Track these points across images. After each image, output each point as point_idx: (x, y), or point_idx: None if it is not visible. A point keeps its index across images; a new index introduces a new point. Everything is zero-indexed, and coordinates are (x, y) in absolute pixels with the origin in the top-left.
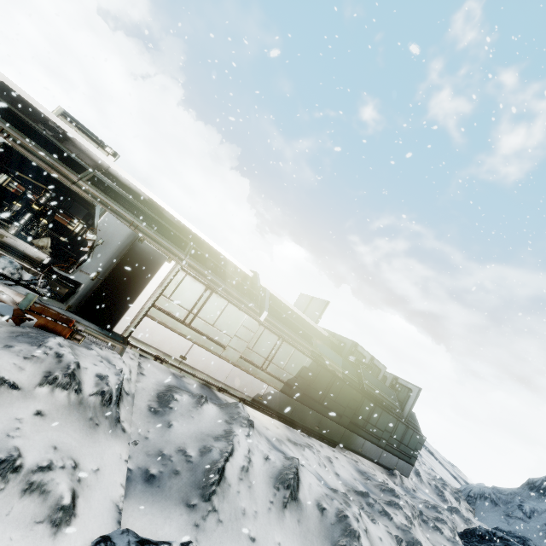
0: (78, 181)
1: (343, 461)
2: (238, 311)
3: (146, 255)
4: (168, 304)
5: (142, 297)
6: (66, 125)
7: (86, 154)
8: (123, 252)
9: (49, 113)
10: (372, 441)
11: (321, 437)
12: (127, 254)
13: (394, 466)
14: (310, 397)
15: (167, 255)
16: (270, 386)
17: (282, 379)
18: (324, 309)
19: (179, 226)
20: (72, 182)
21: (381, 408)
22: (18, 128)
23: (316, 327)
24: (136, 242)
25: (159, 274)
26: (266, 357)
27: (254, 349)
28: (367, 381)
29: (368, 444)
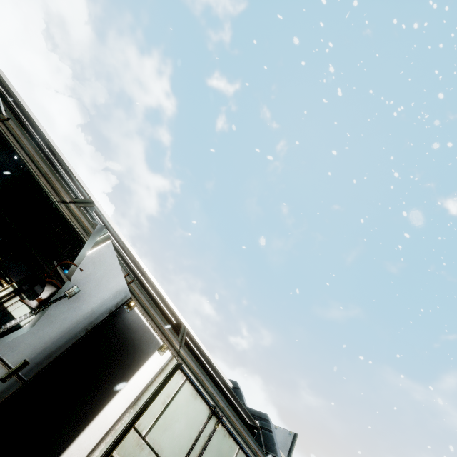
0: (69, 202)
1: None
2: None
3: (129, 334)
4: (138, 455)
5: (91, 432)
6: (71, 167)
7: (82, 194)
8: (94, 323)
9: (58, 152)
10: None
11: None
12: (98, 328)
13: None
14: None
15: (161, 339)
16: None
17: None
18: (292, 447)
19: (161, 300)
20: (61, 199)
21: None
22: (6, 167)
23: None
24: (120, 308)
25: (140, 376)
26: None
27: None
28: None
29: None
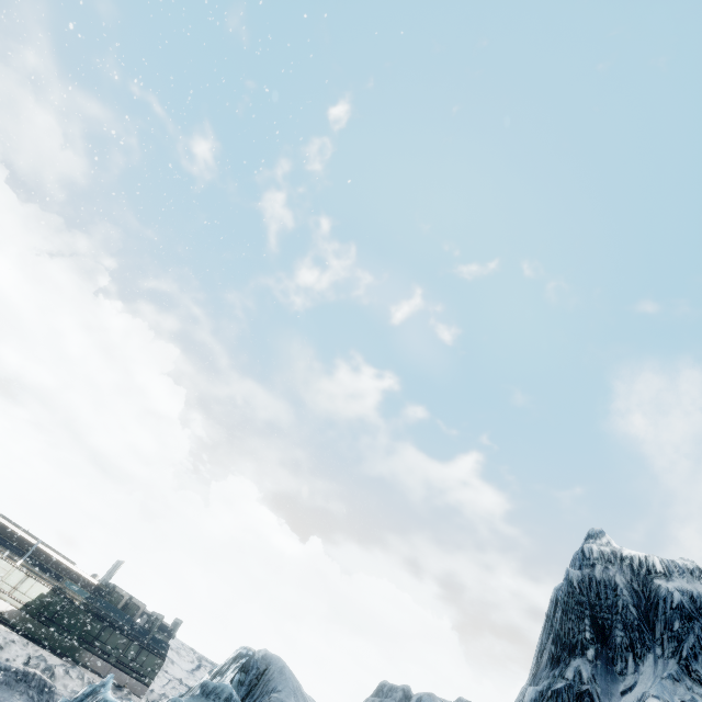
0: None
1: (57, 660)
2: (0, 559)
3: None
4: None
5: None
6: None
7: None
8: None
9: None
10: (101, 656)
11: (49, 647)
12: None
13: (125, 683)
14: (44, 615)
15: None
16: (13, 605)
17: (23, 601)
18: (118, 567)
19: None
20: None
21: (113, 628)
22: None
23: (88, 576)
24: None
25: None
26: (14, 586)
27: (6, 581)
28: (97, 605)
29: (97, 659)
